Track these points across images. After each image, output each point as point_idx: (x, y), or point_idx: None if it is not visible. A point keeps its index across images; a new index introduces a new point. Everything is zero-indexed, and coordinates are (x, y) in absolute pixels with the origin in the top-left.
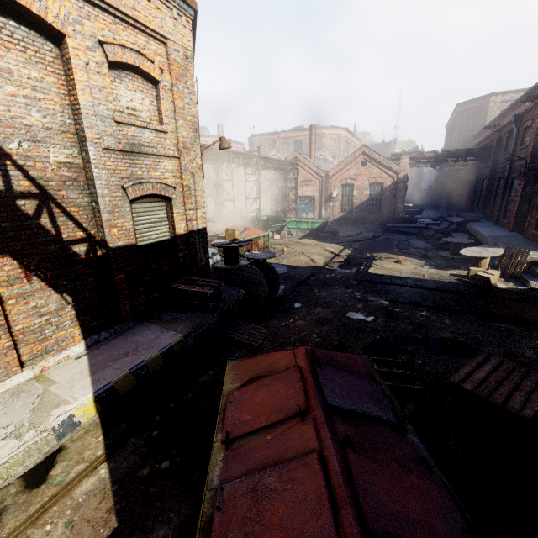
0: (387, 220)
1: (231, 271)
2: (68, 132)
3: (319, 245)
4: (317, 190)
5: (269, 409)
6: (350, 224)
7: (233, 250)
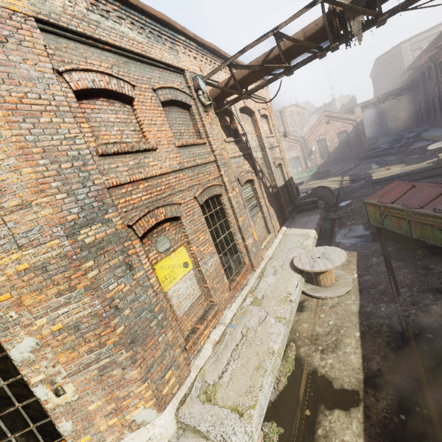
0: (358, 153)
1: (300, 199)
2: (258, 146)
3: (324, 180)
4: (299, 151)
5: (400, 192)
6: (331, 165)
7: (296, 188)
